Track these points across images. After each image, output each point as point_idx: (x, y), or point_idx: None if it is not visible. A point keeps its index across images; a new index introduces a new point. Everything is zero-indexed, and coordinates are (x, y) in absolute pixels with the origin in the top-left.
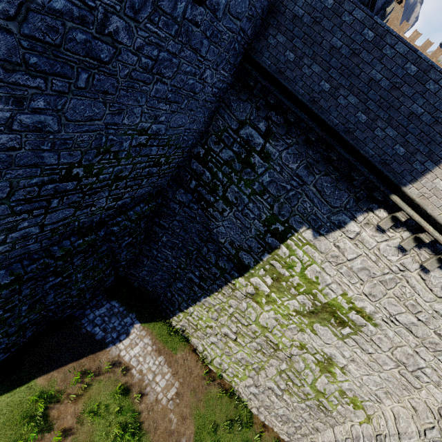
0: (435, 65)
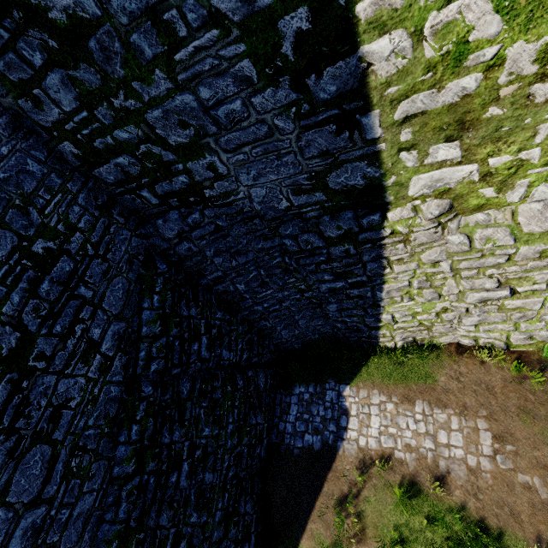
0: None
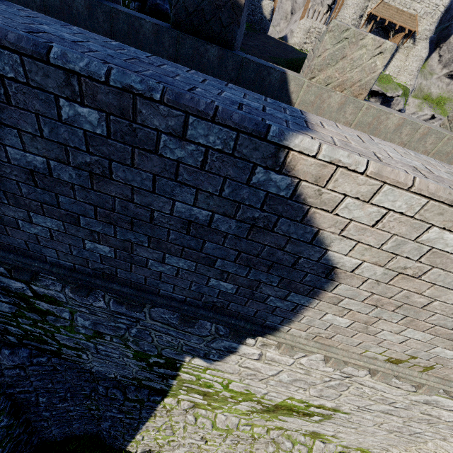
0: (136, 85)
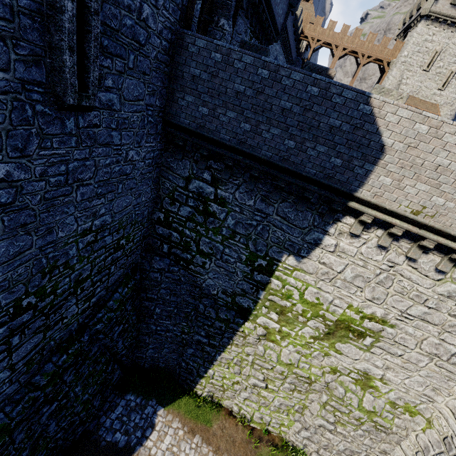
0: (332, 82)
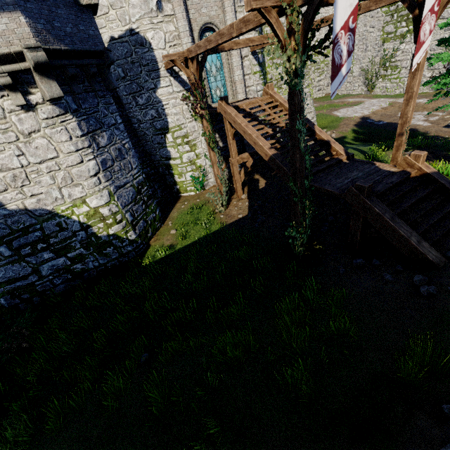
0: None
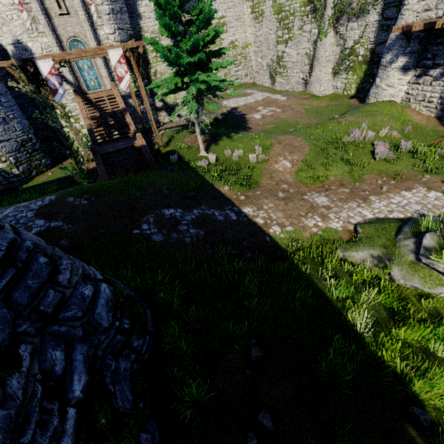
0: None
